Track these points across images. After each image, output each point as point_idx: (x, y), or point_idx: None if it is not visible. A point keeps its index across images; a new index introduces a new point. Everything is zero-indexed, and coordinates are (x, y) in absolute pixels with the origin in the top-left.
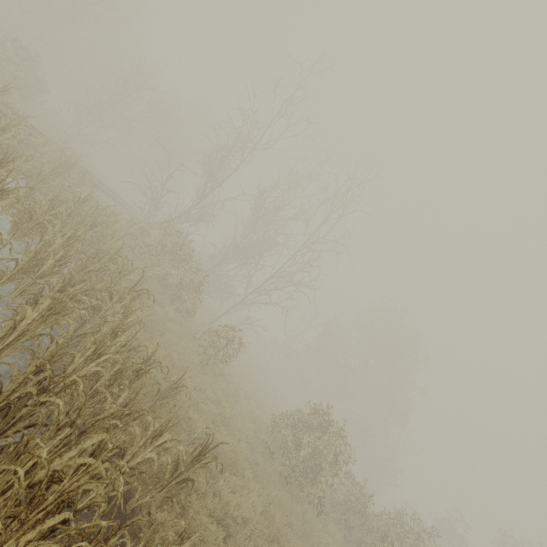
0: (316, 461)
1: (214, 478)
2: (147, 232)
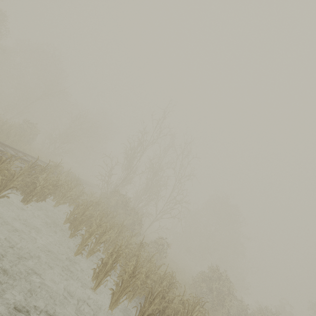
0: (221, 295)
1: None
2: (107, 198)
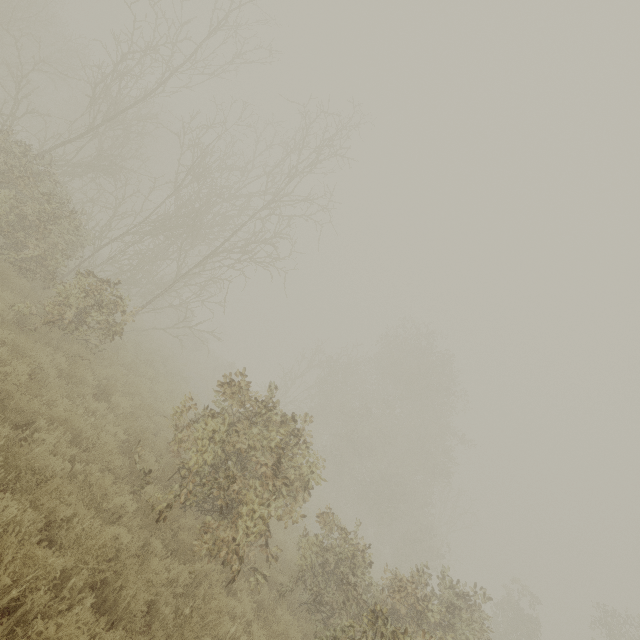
0: (230, 473)
1: None
2: None
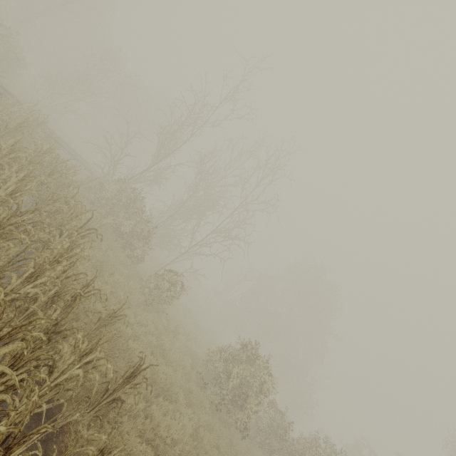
0: (244, 391)
1: (148, 402)
2: (105, 188)
